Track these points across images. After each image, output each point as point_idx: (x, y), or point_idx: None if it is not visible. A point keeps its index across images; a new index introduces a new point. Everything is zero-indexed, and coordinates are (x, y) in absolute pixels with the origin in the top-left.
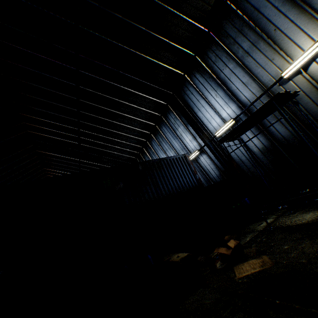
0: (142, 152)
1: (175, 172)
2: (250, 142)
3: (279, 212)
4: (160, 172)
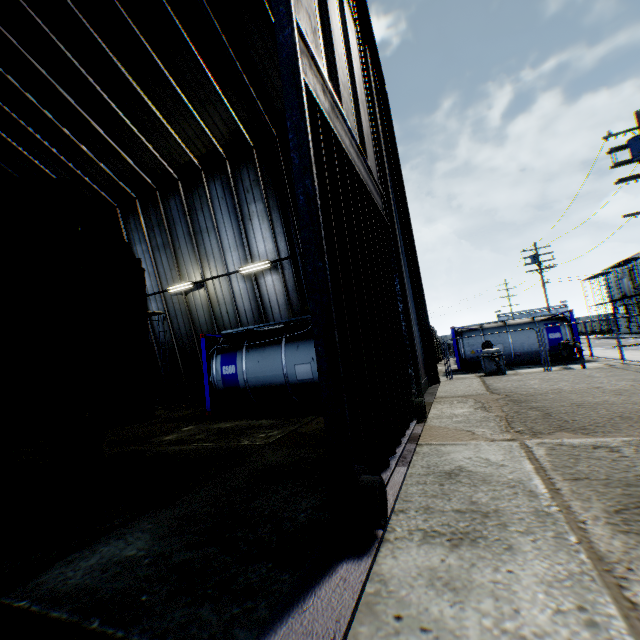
0: None
1: None
2: None
3: None
4: None
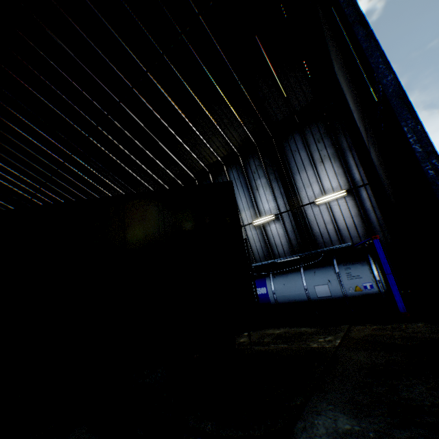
0: None
1: None
2: None
3: None
4: None
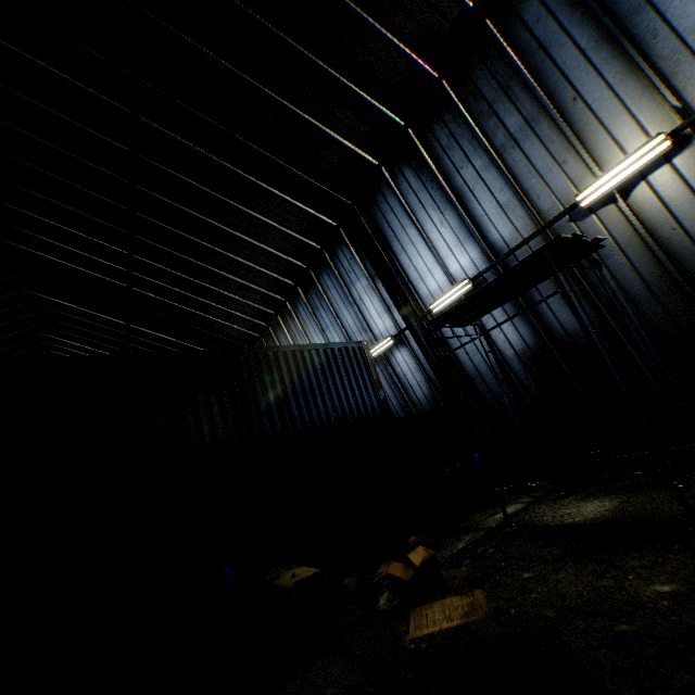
0: (276, 325)
1: (332, 379)
2: (500, 334)
3: (539, 492)
4: (299, 375)
